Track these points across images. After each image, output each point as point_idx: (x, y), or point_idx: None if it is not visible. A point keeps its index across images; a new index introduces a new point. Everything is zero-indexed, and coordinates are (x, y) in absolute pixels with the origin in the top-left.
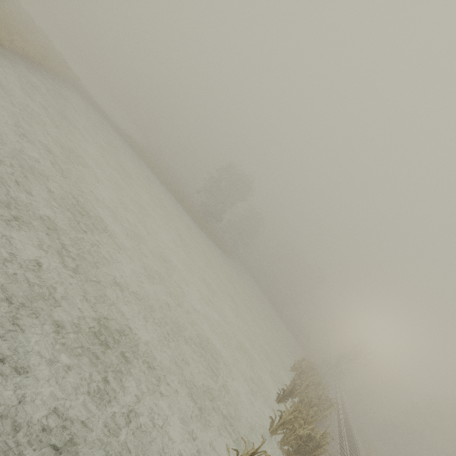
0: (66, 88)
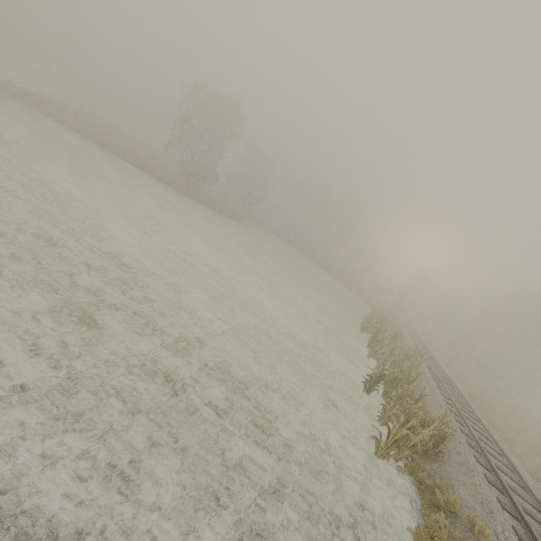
0: None
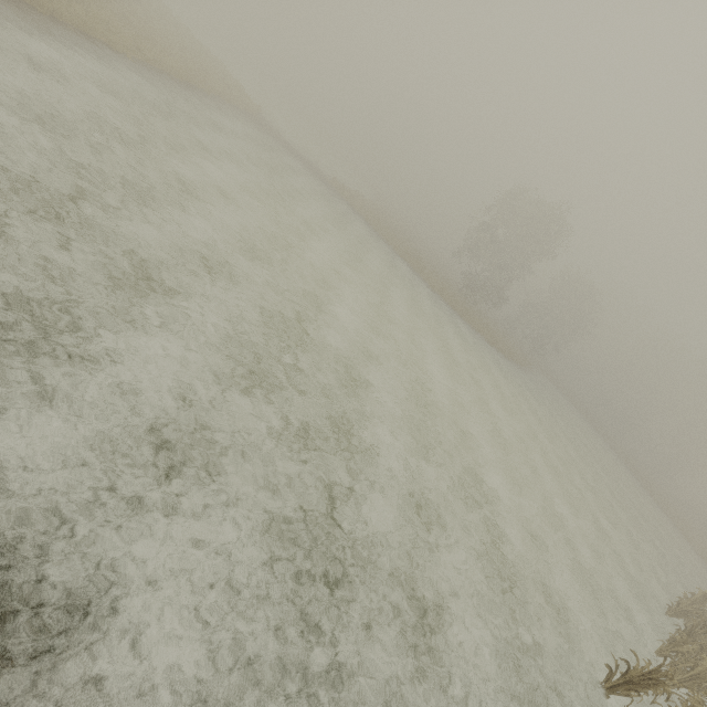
0: (228, 114)
